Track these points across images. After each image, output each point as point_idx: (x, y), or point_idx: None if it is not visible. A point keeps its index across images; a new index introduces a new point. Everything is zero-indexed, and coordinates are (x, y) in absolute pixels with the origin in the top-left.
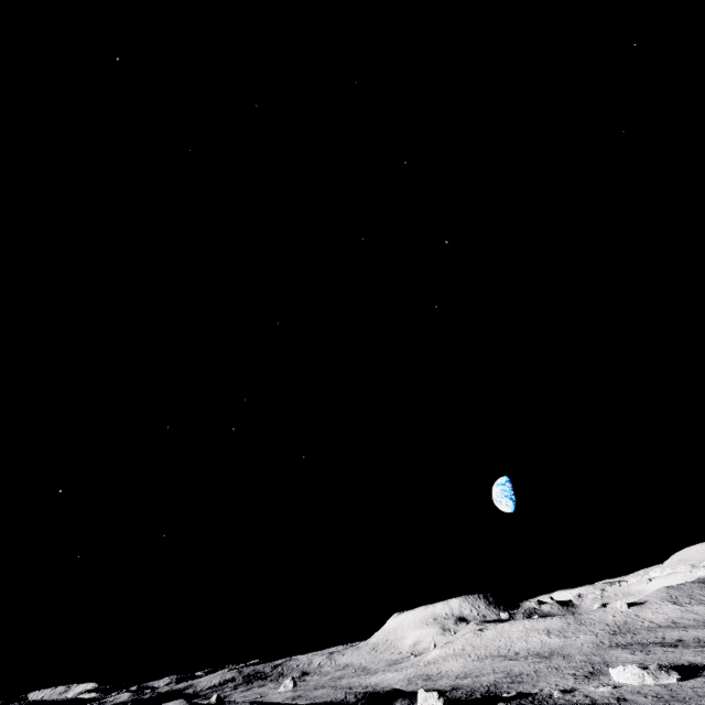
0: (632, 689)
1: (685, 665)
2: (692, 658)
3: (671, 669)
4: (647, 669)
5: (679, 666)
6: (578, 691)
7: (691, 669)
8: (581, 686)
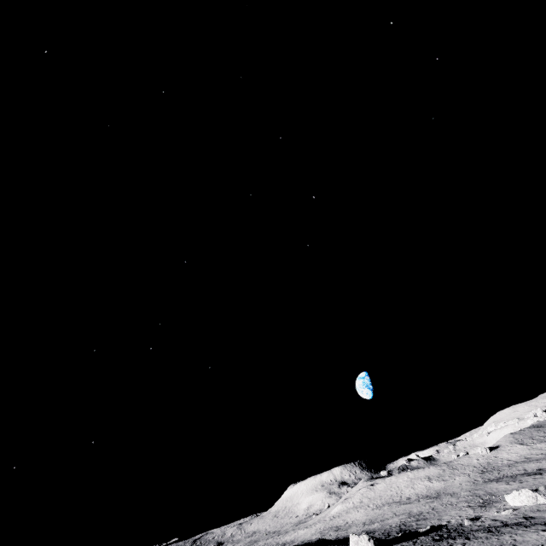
0: (530, 508)
1: None
2: None
3: None
4: (537, 490)
5: None
6: (483, 517)
7: None
8: (483, 514)
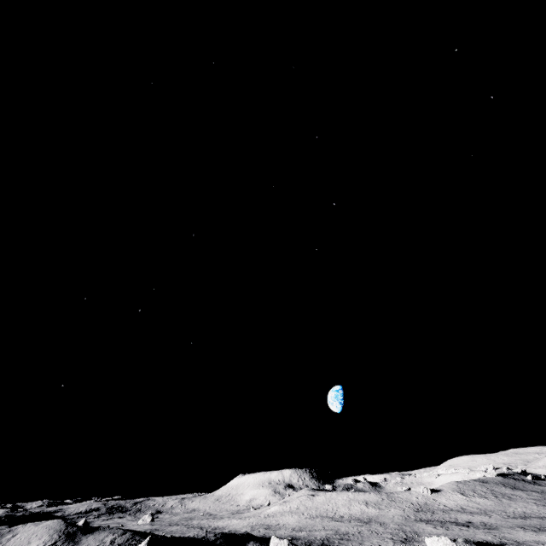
0: None
1: (481, 542)
2: (484, 537)
3: (474, 543)
4: (456, 541)
5: (476, 542)
6: None
7: (486, 545)
8: None
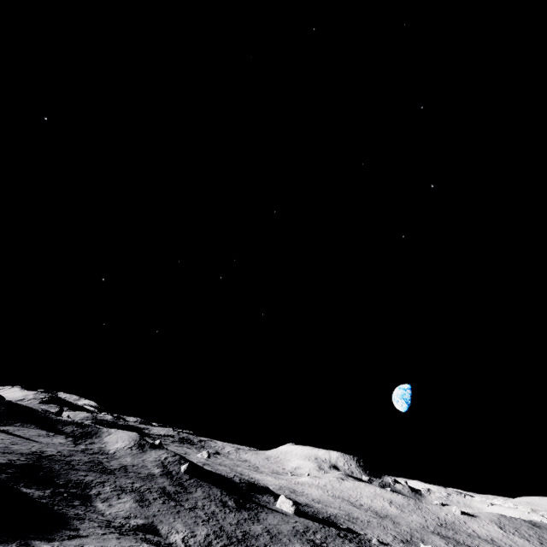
0: None
1: None
2: None
3: None
4: None
5: None
6: (391, 546)
7: None
8: (395, 545)
